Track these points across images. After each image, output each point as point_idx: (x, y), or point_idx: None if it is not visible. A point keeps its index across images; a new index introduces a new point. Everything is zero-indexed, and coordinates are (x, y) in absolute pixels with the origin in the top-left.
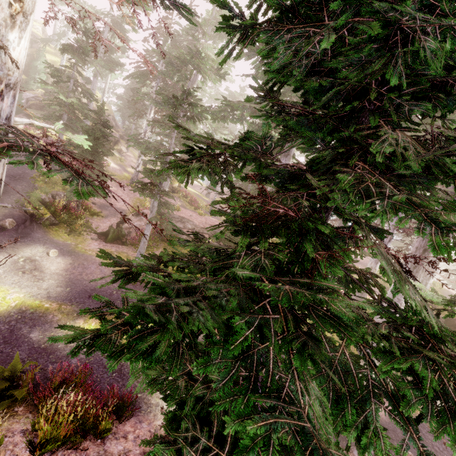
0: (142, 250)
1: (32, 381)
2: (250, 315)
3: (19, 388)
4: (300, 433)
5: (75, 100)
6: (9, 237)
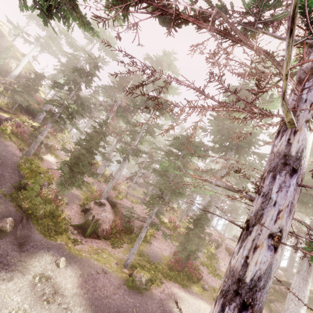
0: (135, 251)
1: None
2: None
3: None
4: None
5: (76, 107)
6: (11, 244)
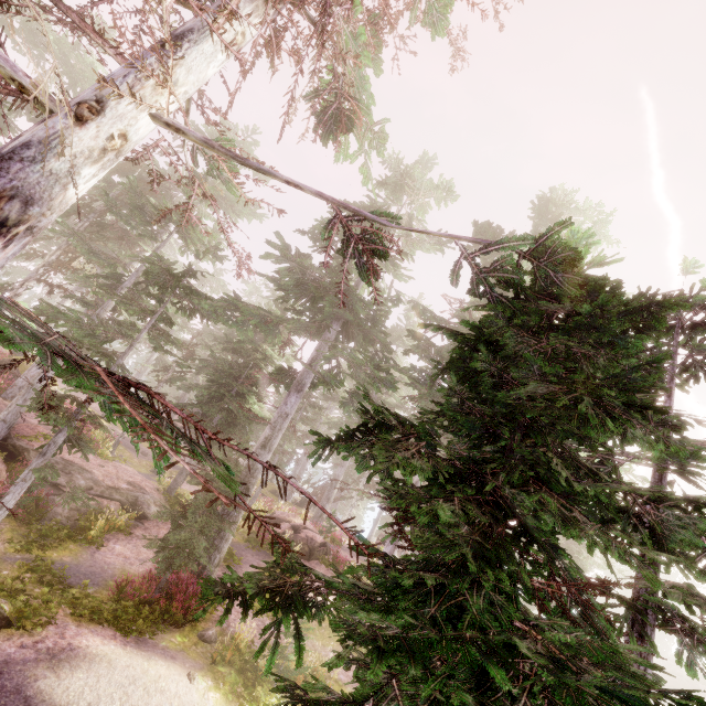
0: None
1: None
2: None
3: None
4: None
5: None
6: None
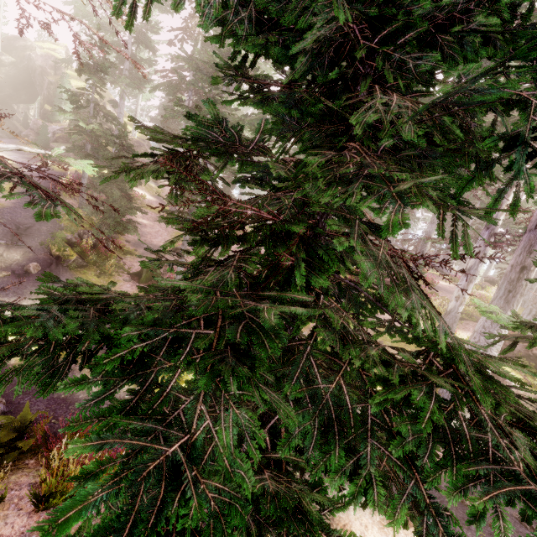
0: None
1: (43, 432)
2: (155, 328)
3: (24, 439)
4: (172, 461)
5: (96, 126)
6: (34, 283)
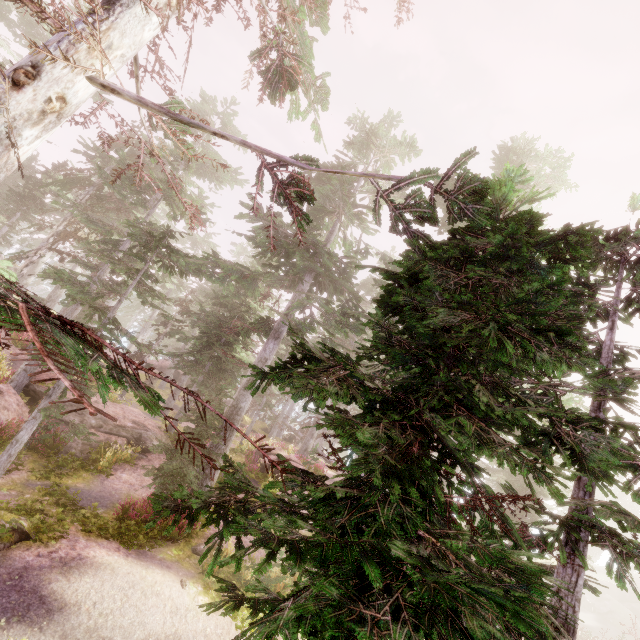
0: None
1: None
2: None
3: None
4: None
5: None
6: None
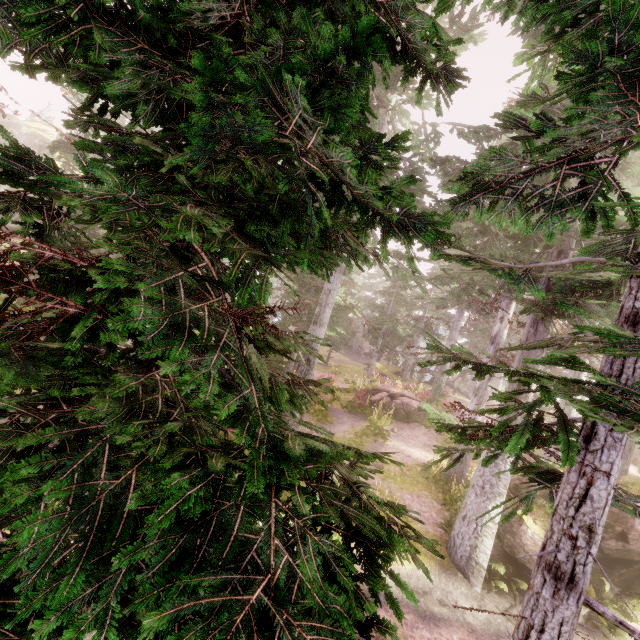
0: None
1: None
2: None
3: None
4: None
5: None
6: None
